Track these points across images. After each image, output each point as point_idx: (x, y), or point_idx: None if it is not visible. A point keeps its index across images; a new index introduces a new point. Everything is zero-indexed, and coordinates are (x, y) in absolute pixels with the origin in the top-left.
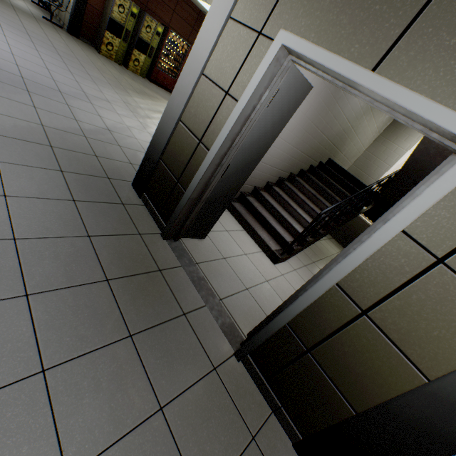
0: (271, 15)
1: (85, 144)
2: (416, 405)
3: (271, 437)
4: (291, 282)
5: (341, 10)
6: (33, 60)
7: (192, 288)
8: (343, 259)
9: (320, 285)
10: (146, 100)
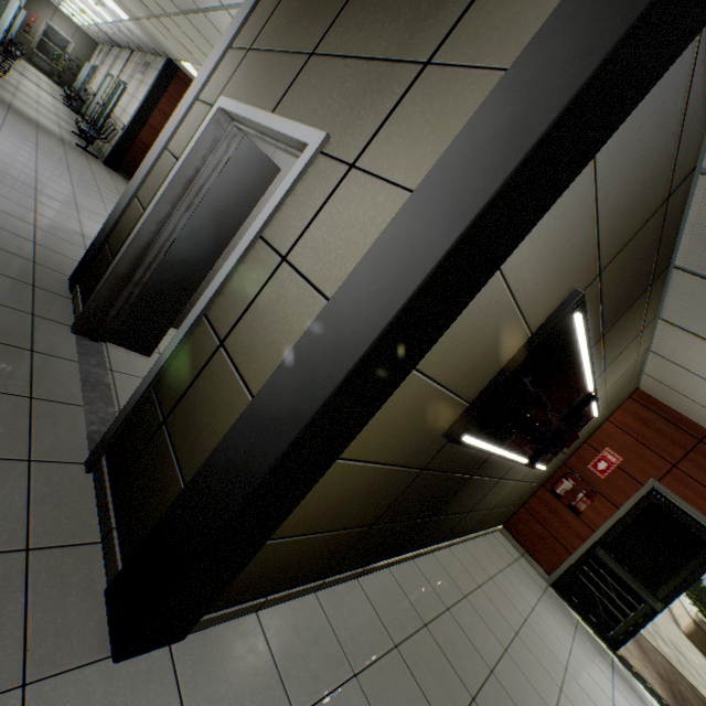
0: (223, 91)
1: (28, 231)
2: (235, 437)
3: (68, 564)
4: None
5: (263, 78)
6: (21, 160)
7: (76, 385)
8: (212, 282)
9: (188, 320)
10: None
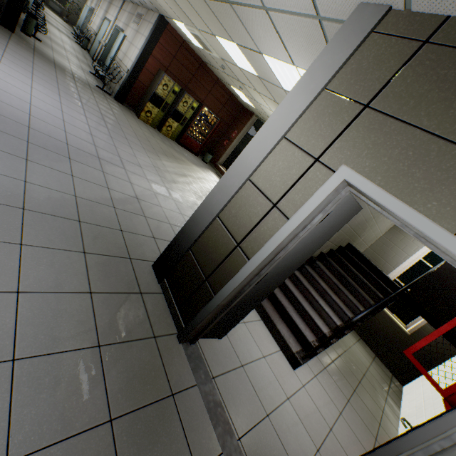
0: (330, 146)
1: (113, 217)
2: None
3: None
4: (313, 397)
5: (413, 163)
6: (80, 126)
7: (207, 423)
8: None
9: None
10: (173, 163)
